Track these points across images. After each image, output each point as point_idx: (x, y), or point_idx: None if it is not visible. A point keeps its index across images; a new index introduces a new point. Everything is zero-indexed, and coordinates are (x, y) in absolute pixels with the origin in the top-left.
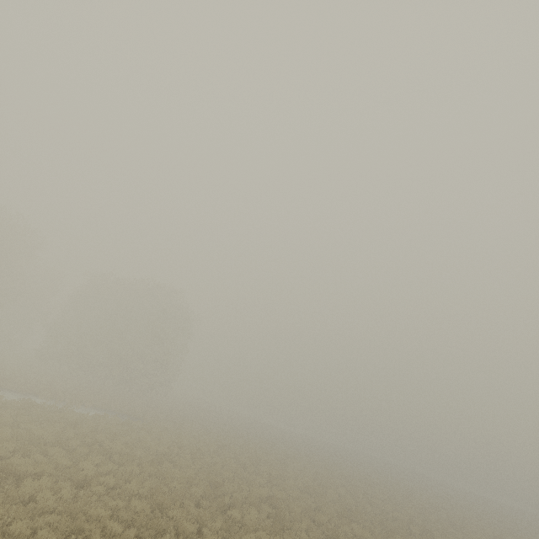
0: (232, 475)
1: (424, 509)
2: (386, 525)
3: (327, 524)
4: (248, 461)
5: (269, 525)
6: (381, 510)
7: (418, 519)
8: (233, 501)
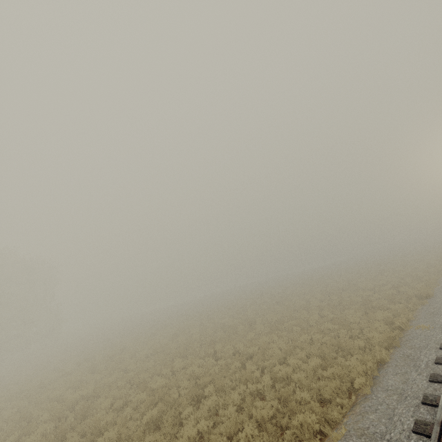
0: (62, 392)
1: (261, 304)
2: (213, 340)
3: (147, 379)
4: (102, 361)
5: (42, 439)
6: (221, 327)
7: (251, 315)
8: (28, 430)
